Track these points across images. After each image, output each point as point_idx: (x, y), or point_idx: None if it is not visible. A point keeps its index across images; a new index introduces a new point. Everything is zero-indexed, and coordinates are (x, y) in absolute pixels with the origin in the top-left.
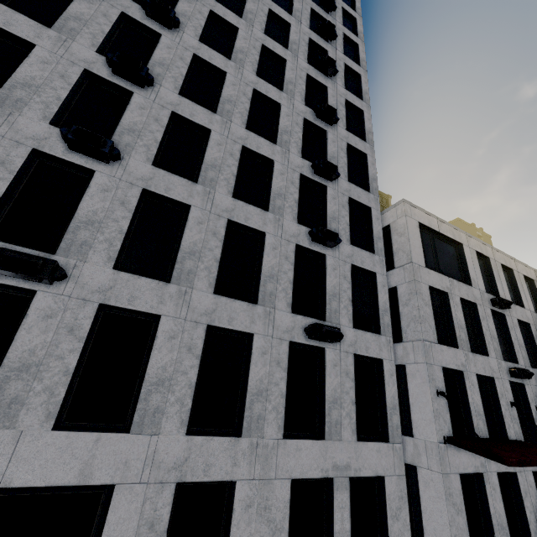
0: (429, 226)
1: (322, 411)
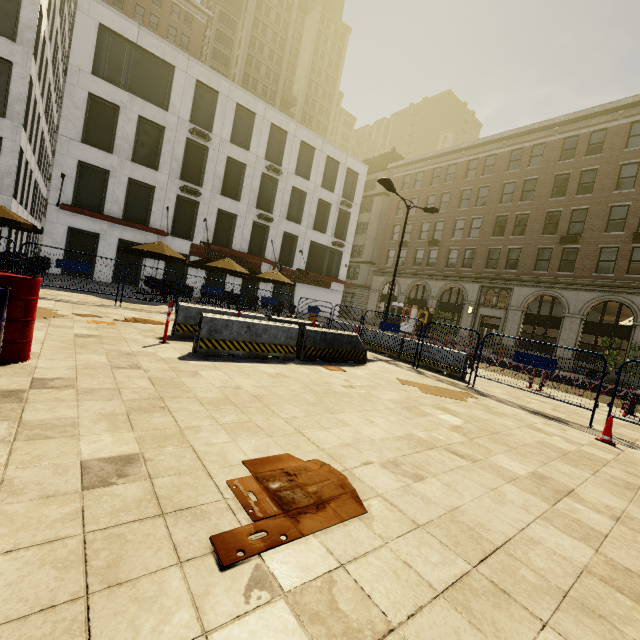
0: (119, 32)
1: None
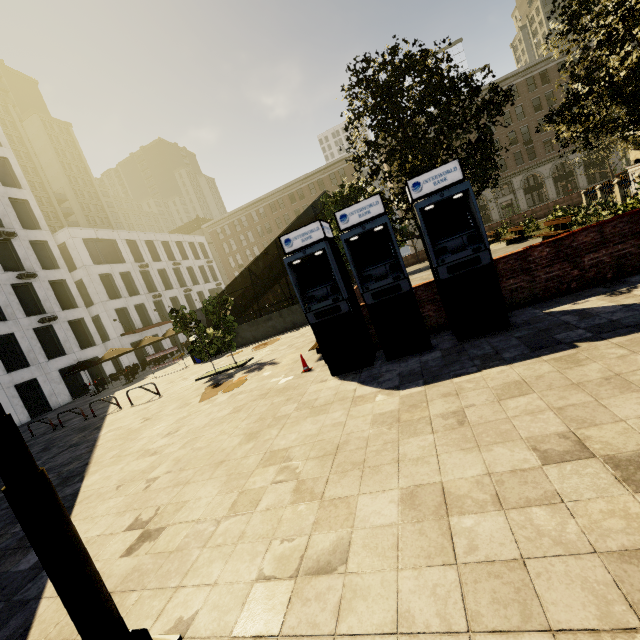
0: (90, 238)
1: (62, 347)
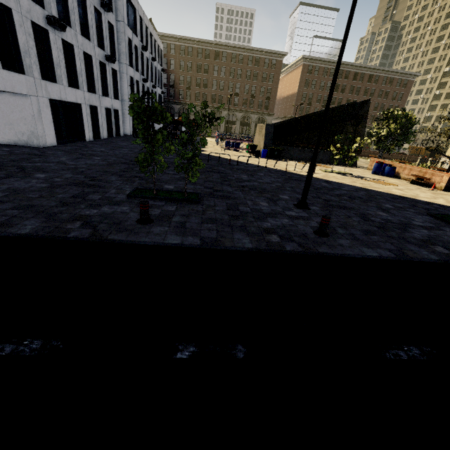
0: None
1: (107, 88)
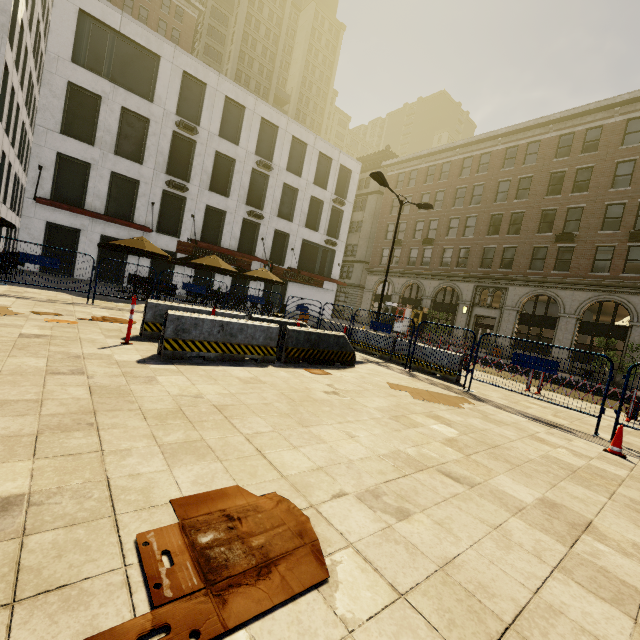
0: (101, 19)
1: None
